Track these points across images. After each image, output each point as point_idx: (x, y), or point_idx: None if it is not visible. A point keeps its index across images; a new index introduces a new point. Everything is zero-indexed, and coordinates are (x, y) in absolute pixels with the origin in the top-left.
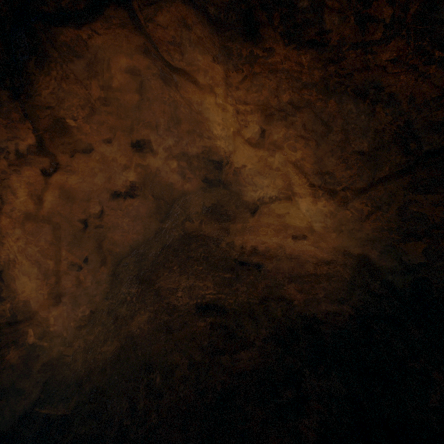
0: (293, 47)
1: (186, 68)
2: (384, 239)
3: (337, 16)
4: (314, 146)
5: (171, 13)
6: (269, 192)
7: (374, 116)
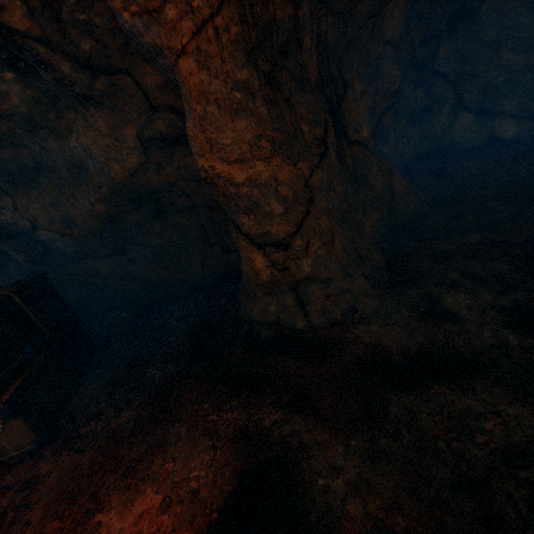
0: (512, 54)
1: (445, 72)
2: None
3: None
4: (517, 99)
5: (452, 46)
6: (477, 141)
7: None
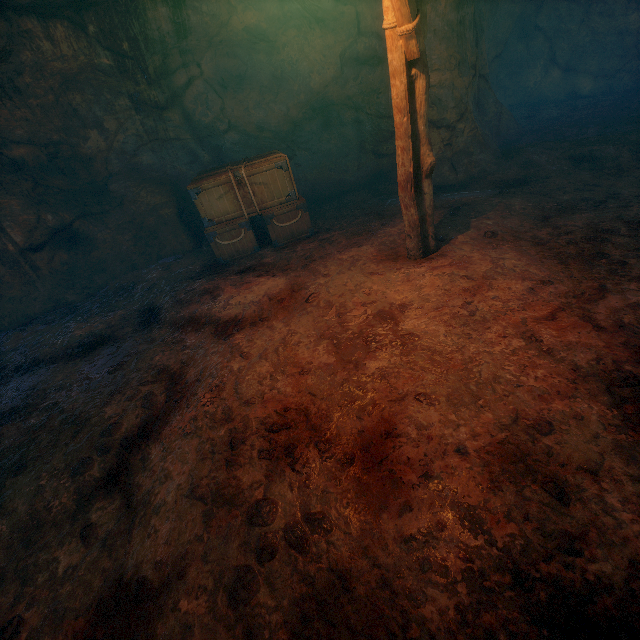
0: (599, 18)
1: (545, 28)
2: (632, 80)
3: (620, 6)
4: (597, 59)
5: (554, 4)
6: (561, 96)
7: (623, 42)
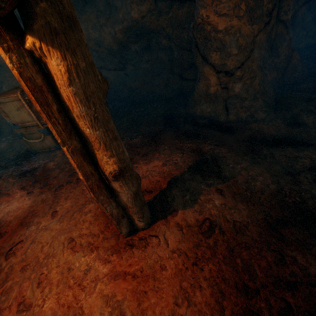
0: None
1: None
2: None
3: None
4: None
5: None
6: None
7: None
